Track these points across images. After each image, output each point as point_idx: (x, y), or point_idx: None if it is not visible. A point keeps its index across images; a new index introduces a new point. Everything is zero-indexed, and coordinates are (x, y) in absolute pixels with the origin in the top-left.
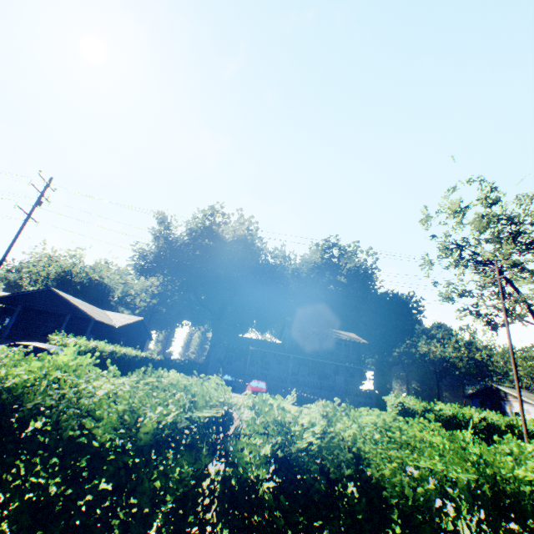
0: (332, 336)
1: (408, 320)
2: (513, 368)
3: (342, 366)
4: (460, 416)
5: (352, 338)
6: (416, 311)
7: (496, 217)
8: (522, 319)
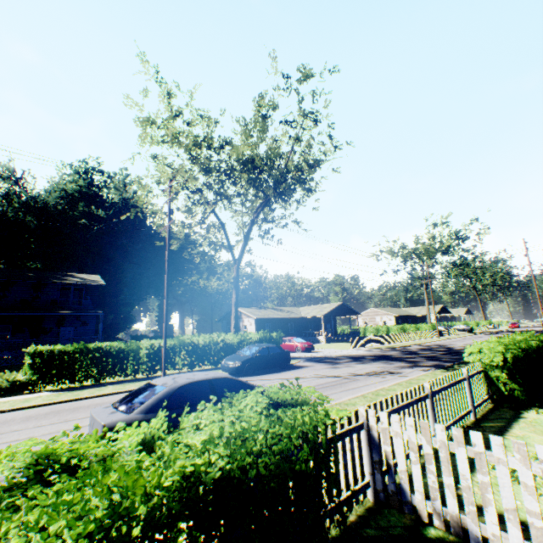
0: (52, 281)
1: (179, 258)
2: (166, 292)
3: (71, 316)
4: (127, 350)
5: (87, 281)
6: (185, 249)
7: (194, 138)
8: (224, 248)
